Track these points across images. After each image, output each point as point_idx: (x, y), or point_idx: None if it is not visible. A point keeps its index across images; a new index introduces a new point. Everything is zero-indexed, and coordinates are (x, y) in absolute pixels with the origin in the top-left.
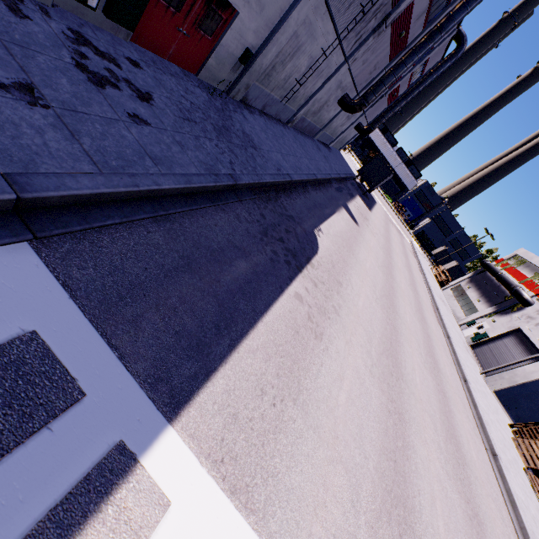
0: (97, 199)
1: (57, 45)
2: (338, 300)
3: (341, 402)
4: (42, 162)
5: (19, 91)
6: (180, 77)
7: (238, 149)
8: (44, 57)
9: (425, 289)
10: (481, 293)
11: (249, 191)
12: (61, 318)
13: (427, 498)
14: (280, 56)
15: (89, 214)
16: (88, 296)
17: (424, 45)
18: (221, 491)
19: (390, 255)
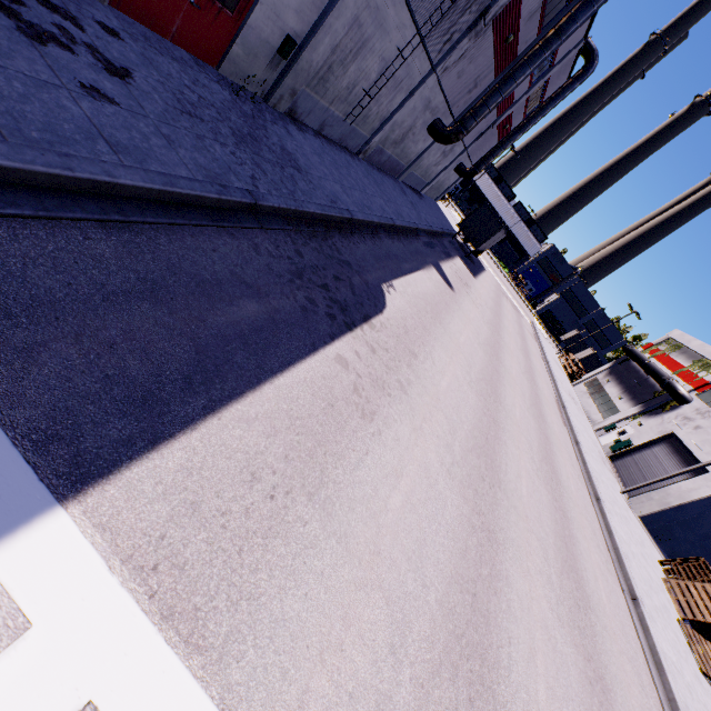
0: None
1: None
2: (407, 374)
3: (393, 505)
4: None
5: None
6: (188, 65)
7: (270, 165)
8: None
9: (548, 381)
10: (623, 388)
11: (281, 219)
12: None
13: (522, 650)
14: (337, 52)
15: None
16: None
17: (539, 54)
18: (143, 614)
19: (498, 333)
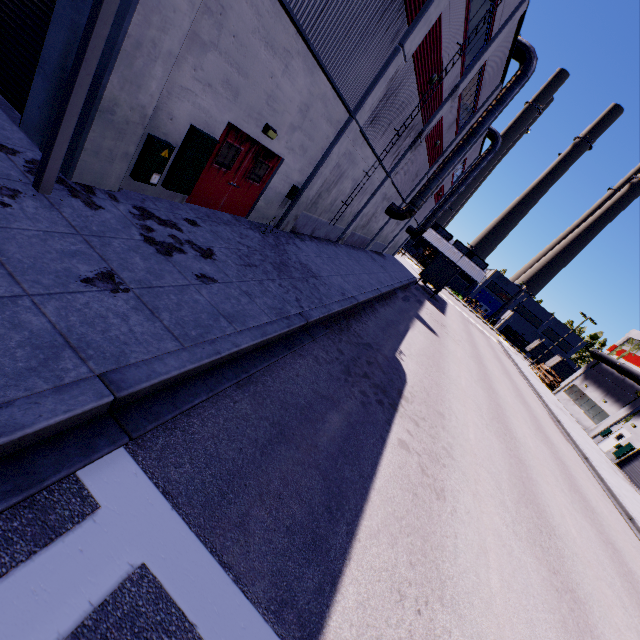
0: (182, 377)
1: (127, 226)
2: (446, 437)
3: (495, 588)
4: (131, 352)
5: (102, 281)
6: (233, 224)
7: (300, 283)
8: (118, 241)
9: (535, 397)
10: (604, 391)
11: (321, 326)
12: (167, 539)
13: None
14: (324, 185)
15: (177, 396)
16: (190, 501)
17: (462, 149)
18: None
19: (482, 364)
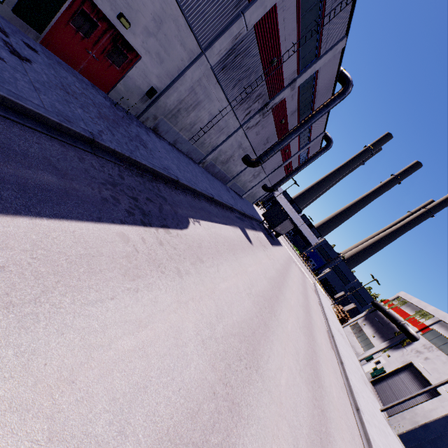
0: None
1: None
2: (189, 268)
3: (120, 346)
4: None
5: None
6: (85, 83)
7: (121, 135)
8: None
9: (322, 318)
10: (375, 329)
11: (115, 158)
12: None
13: None
14: (183, 103)
15: None
16: None
17: (298, 129)
18: None
19: (284, 278)
